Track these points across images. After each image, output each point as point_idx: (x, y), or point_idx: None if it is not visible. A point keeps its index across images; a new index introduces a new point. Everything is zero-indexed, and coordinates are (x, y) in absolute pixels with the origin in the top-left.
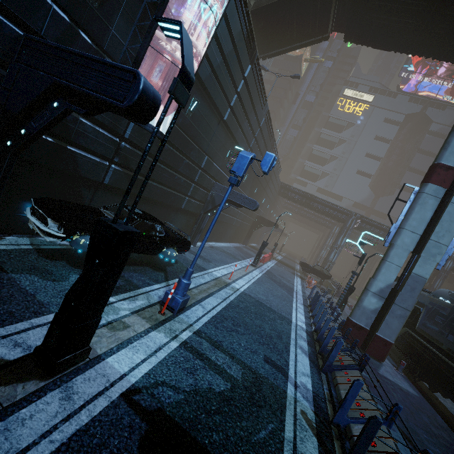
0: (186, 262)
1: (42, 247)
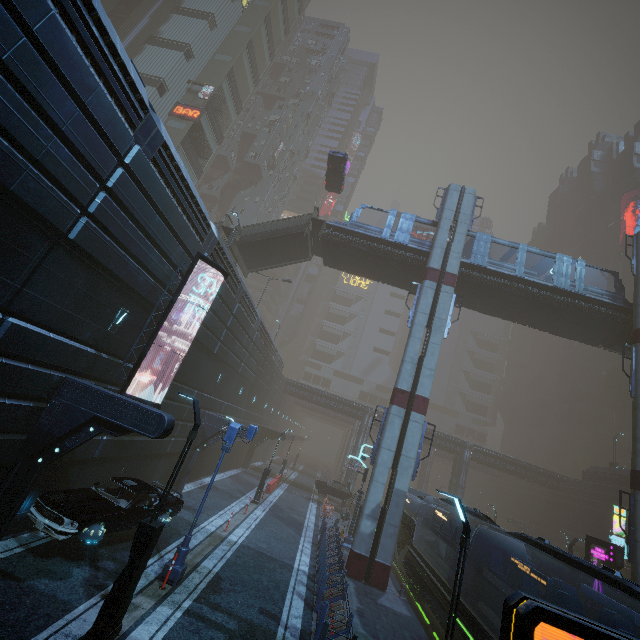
0: (174, 522)
1: (31, 545)
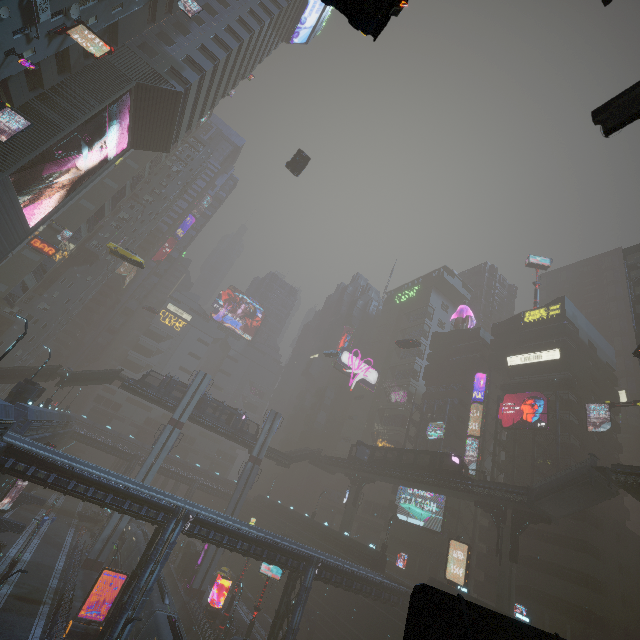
0: None
1: None
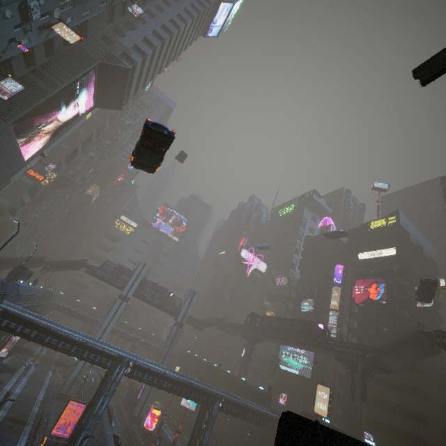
0: None
1: None
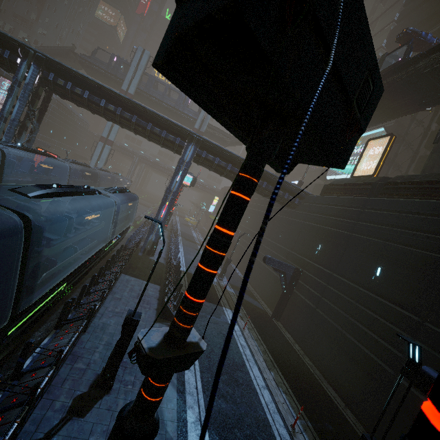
0: None
1: None
